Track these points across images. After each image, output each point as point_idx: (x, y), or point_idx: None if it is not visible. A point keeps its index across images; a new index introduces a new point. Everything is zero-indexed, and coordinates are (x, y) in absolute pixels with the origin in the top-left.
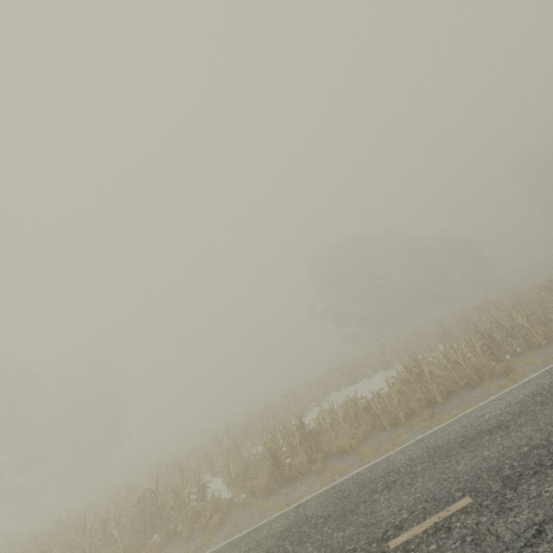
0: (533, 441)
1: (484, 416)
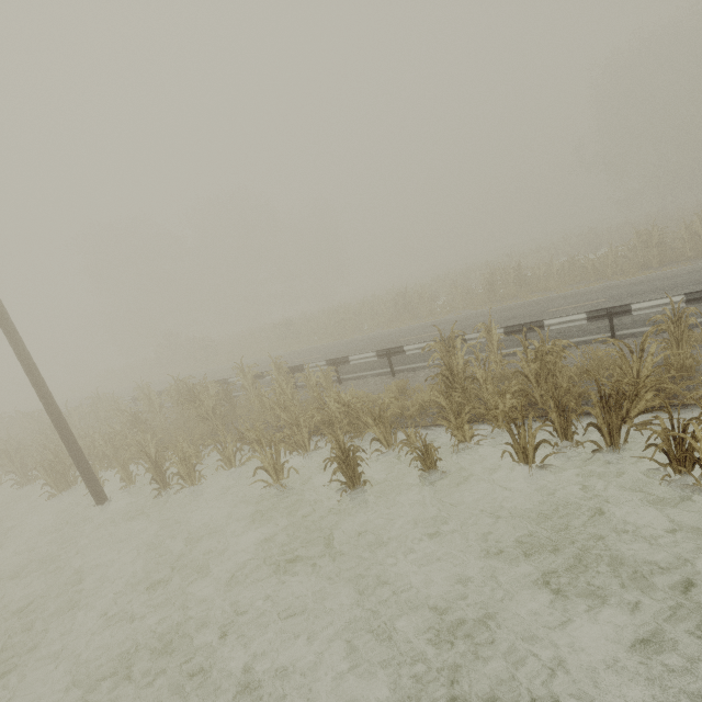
0: (675, 282)
1: (668, 274)
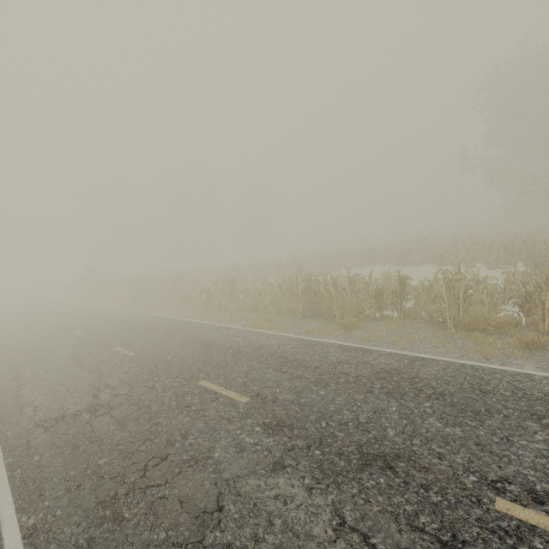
0: (177, 359)
1: (237, 338)
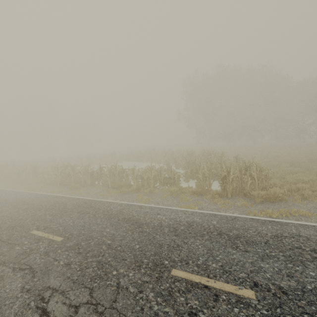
0: None
1: (13, 195)
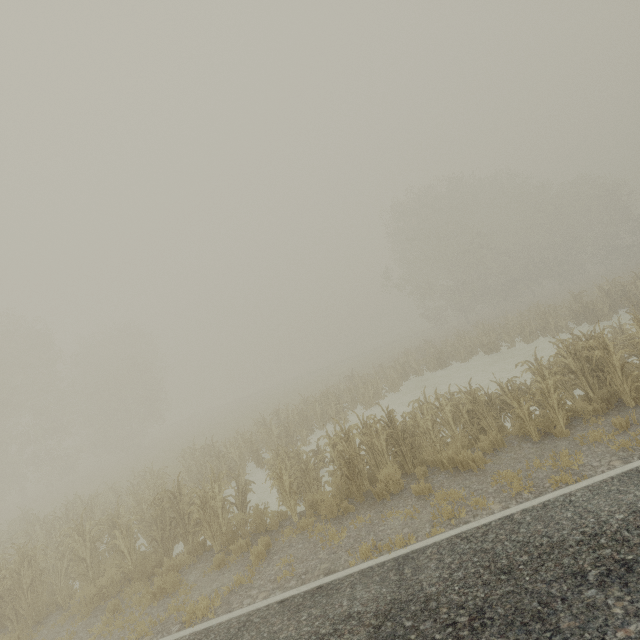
0: None
1: None
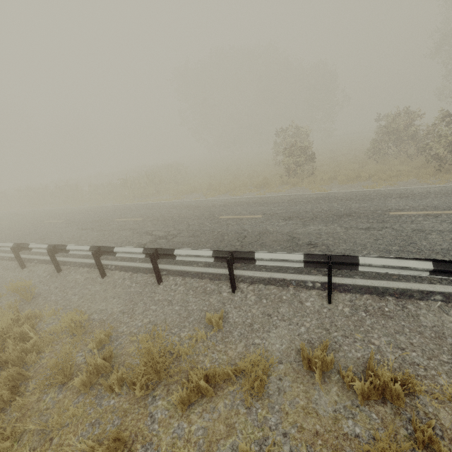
0: None
1: None
